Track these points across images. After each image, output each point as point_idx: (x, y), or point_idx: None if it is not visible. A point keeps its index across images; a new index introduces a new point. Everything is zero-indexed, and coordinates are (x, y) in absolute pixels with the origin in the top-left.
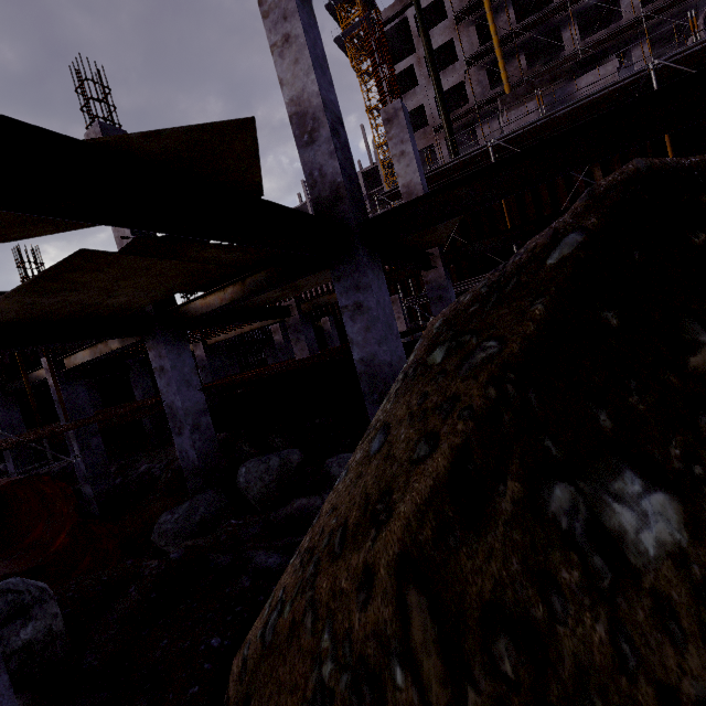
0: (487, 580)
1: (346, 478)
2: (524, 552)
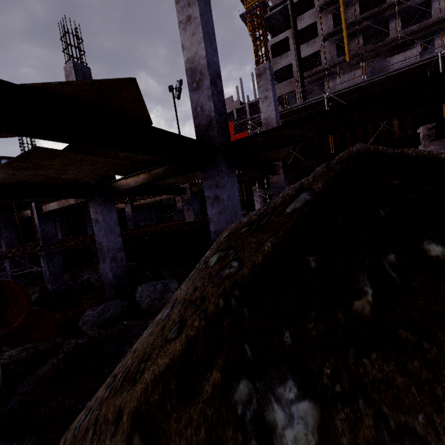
0: (182, 441)
1: (148, 330)
2: (211, 425)
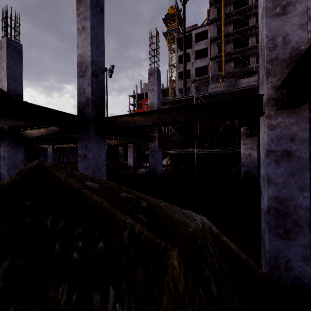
0: None
1: None
2: None
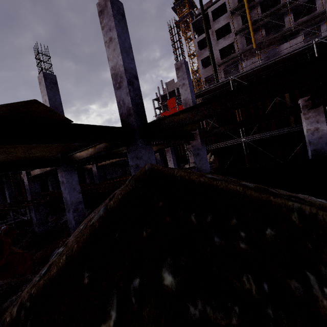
0: None
1: None
2: None
